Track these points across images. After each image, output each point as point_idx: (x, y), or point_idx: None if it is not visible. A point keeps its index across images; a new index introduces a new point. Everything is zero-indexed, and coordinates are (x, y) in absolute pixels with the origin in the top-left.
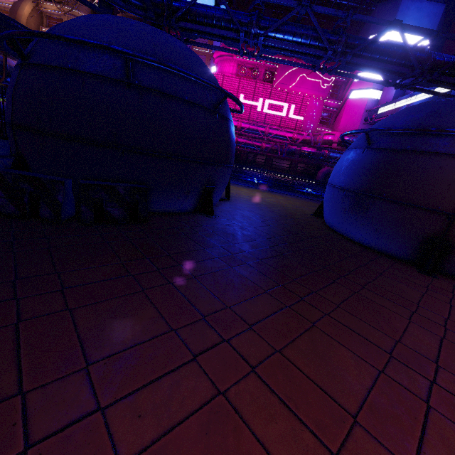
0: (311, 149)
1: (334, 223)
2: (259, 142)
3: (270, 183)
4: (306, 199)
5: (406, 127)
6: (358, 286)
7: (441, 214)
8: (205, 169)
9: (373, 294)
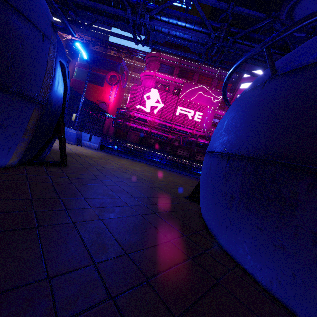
0: (204, 141)
1: (211, 222)
2: (167, 134)
3: (170, 164)
4: (193, 178)
5: None
6: None
7: None
8: None
9: None
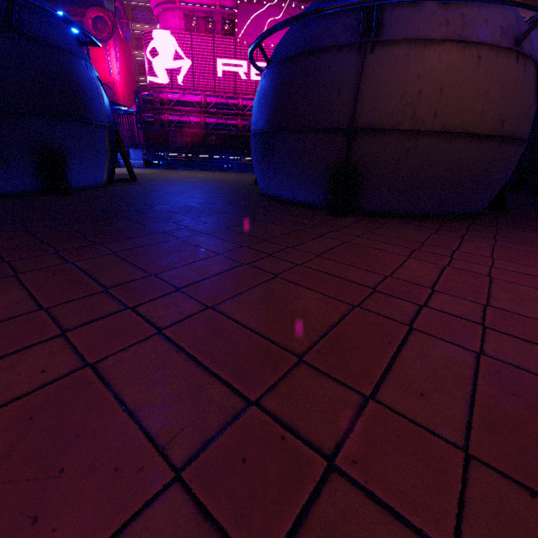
0: None
1: (259, 183)
2: (234, 120)
3: None
4: None
5: (285, 19)
6: (196, 233)
7: (338, 132)
8: (22, 123)
9: (206, 238)
